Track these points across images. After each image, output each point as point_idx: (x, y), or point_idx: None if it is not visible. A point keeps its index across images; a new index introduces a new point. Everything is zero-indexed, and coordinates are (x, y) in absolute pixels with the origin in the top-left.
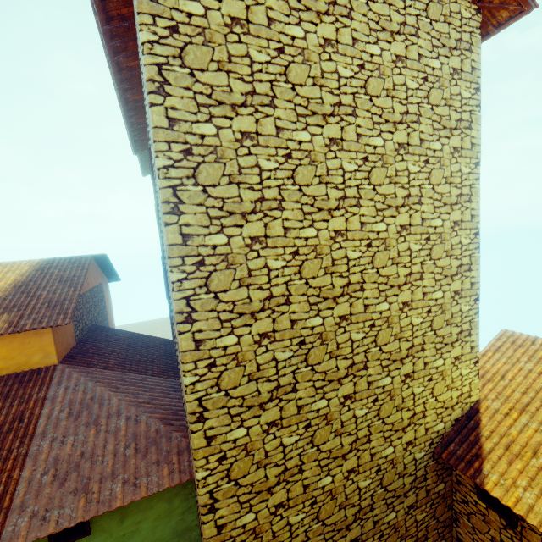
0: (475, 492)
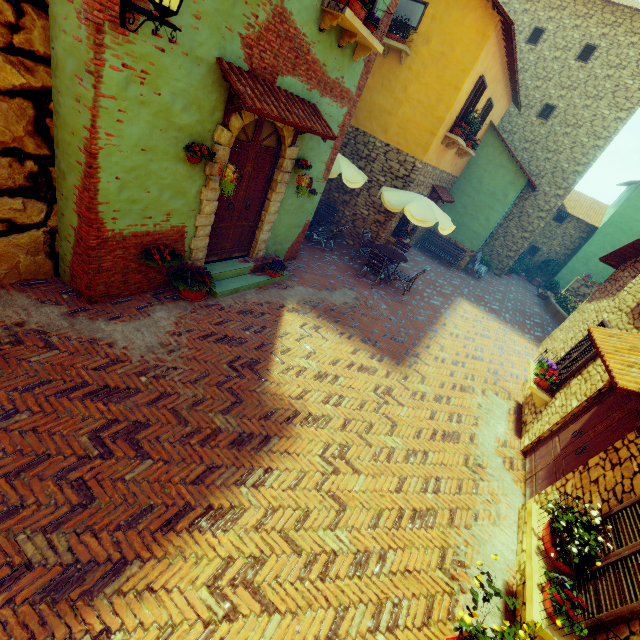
0: (552, 220)
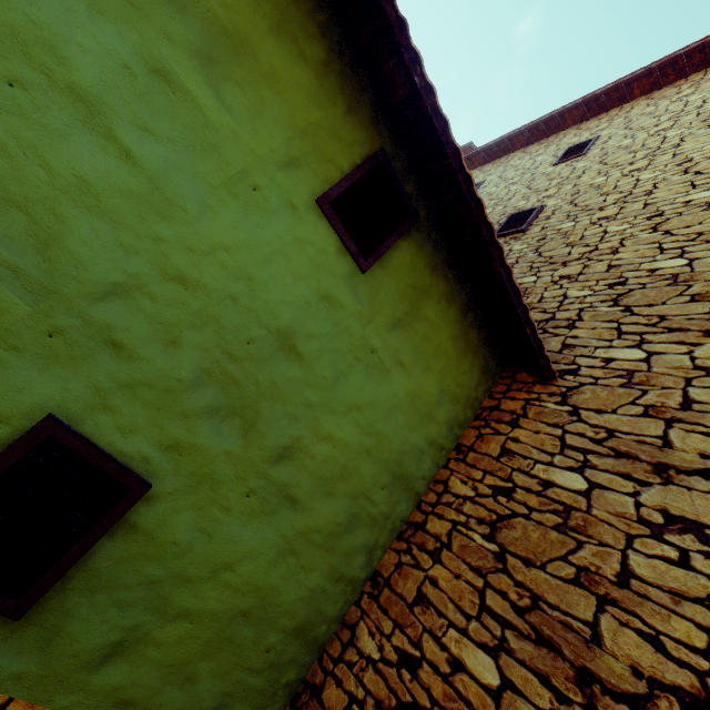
0: None
